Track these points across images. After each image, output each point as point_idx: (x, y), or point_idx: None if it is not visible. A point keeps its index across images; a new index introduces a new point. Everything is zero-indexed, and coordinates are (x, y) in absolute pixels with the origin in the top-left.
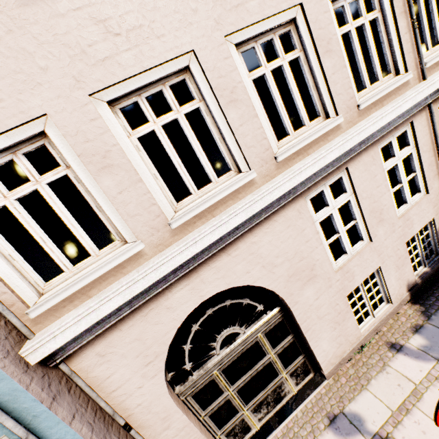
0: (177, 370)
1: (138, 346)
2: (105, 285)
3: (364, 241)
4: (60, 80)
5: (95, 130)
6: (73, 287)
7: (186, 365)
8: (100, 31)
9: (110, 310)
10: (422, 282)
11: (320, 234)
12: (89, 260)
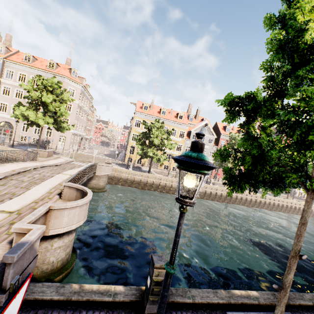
0: (1, 125)
1: (0, 119)
2: (2, 114)
3: (27, 132)
4: (11, 102)
5: (11, 106)
6: (1, 112)
7: (2, 125)
8: (16, 102)
9: (1, 115)
10: (32, 144)
11: (23, 127)
12: (3, 112)
